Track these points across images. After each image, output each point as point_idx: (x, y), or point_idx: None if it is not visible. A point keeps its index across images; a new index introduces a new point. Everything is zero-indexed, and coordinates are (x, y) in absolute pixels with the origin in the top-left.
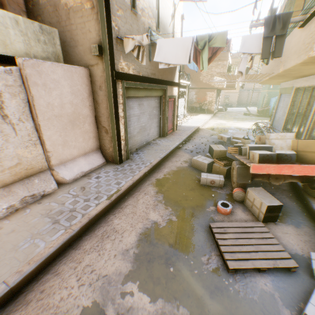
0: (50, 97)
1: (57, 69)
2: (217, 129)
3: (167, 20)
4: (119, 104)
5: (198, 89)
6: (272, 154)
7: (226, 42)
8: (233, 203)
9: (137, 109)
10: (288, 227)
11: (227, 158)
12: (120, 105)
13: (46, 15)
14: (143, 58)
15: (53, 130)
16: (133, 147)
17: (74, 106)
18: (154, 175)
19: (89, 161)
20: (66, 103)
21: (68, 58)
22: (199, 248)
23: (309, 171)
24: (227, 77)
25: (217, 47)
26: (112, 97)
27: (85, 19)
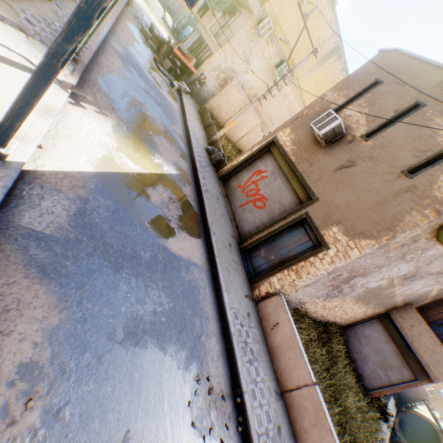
0: None
1: None
2: (145, 14)
3: None
4: None
5: None
6: (181, 50)
7: None
8: (158, 61)
9: None
10: (171, 78)
11: (158, 43)
12: None
13: None
14: None
15: None
16: None
17: None
18: (123, 17)
19: None
20: None
21: None
22: (151, 61)
23: (186, 63)
24: None
25: None
26: None
27: None
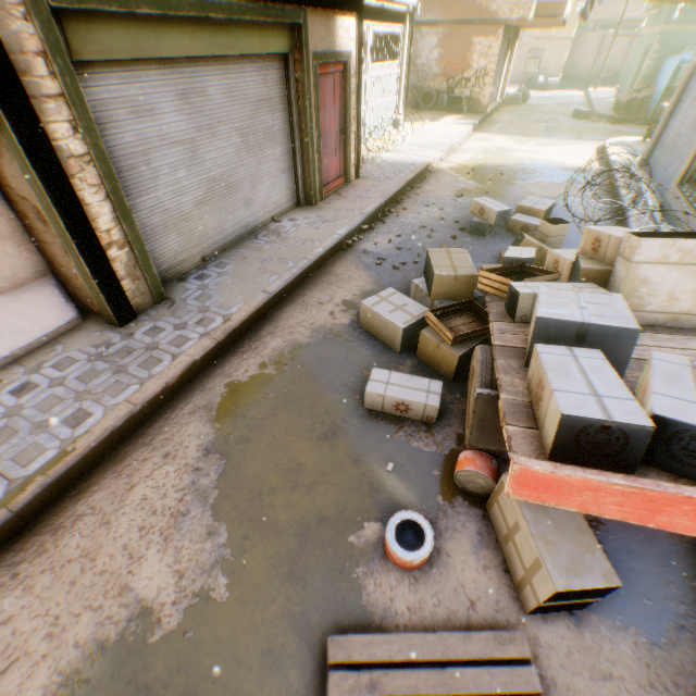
0: None
1: None
2: (483, 170)
3: None
4: (46, 99)
5: (447, 29)
6: (631, 428)
7: None
8: (449, 505)
9: (177, 113)
10: (622, 638)
11: (472, 307)
12: (51, 103)
13: None
14: None
15: None
16: (189, 254)
17: None
18: (227, 367)
19: (4, 326)
20: None
21: None
22: None
23: None
24: None
25: None
26: None
27: None
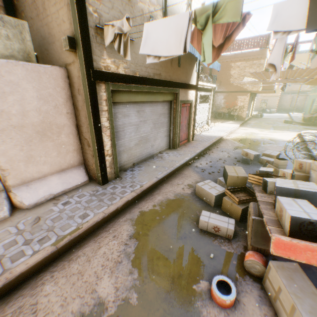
0: (4, 103)
1: (15, 69)
2: (245, 140)
3: (179, 9)
4: (102, 111)
5: (227, 93)
6: None
7: (242, 11)
8: (242, 278)
9: (135, 116)
10: None
11: (246, 189)
12: (103, 112)
13: (27, 10)
14: (127, 51)
15: (11, 143)
16: (129, 162)
17: (42, 113)
18: (140, 204)
19: (64, 180)
20: (31, 110)
21: (49, 57)
22: None
23: None
24: (257, 76)
25: (227, 22)
26: (89, 102)
27: (58, 6)
